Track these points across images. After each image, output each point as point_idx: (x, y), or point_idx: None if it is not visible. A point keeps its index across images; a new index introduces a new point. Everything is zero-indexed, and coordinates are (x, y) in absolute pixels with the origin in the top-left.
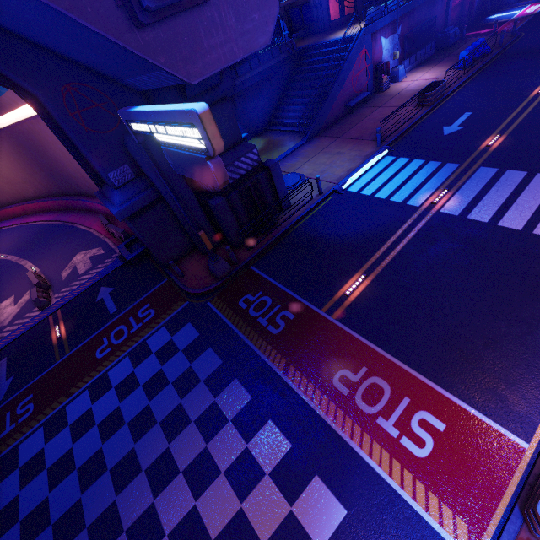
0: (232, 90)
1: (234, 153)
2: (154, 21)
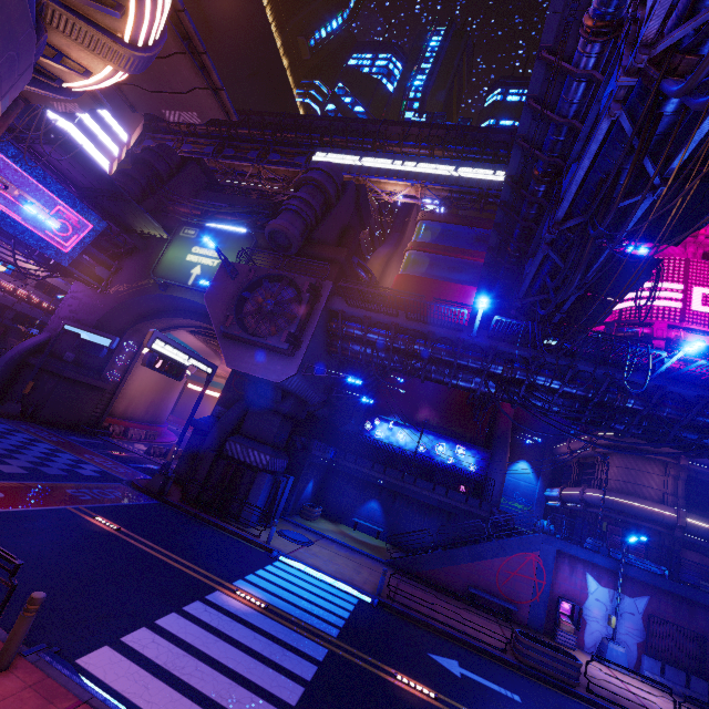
0: (400, 488)
1: (256, 445)
2: (230, 338)
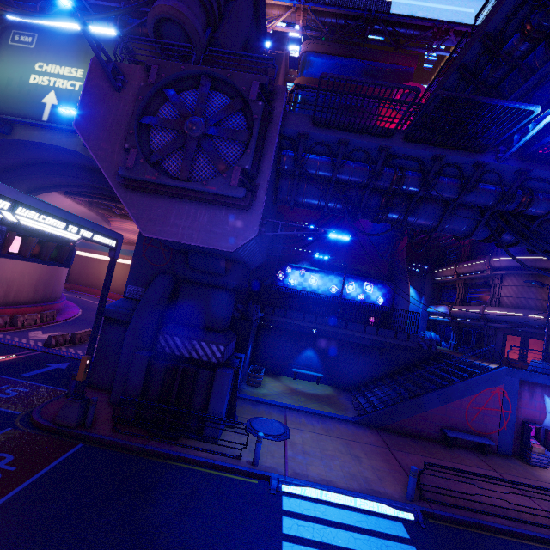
0: (333, 333)
1: (201, 334)
2: (137, 189)
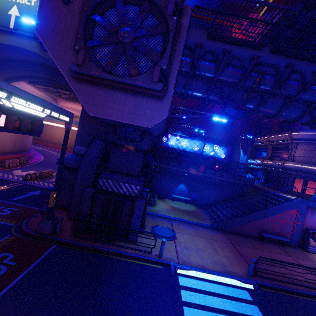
0: (196, 175)
1: (125, 178)
2: (84, 81)
